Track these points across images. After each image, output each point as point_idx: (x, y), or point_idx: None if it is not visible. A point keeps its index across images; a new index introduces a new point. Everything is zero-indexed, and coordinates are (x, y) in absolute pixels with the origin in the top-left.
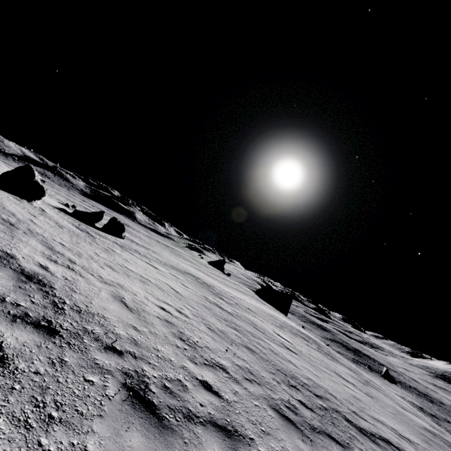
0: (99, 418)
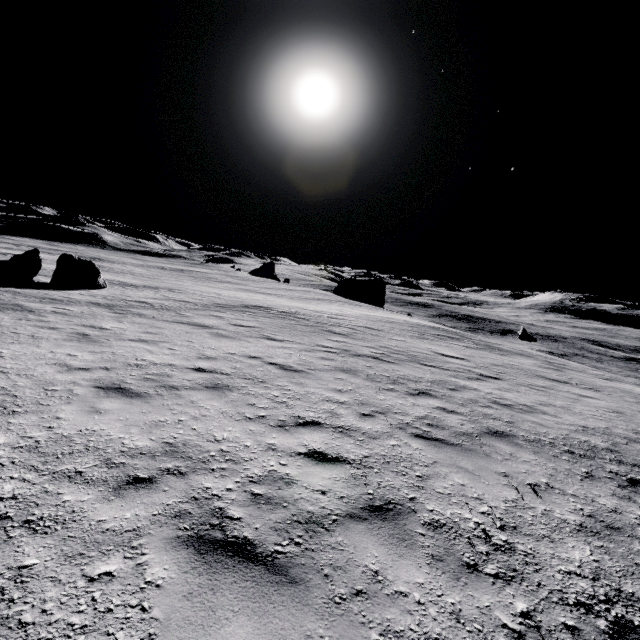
0: None
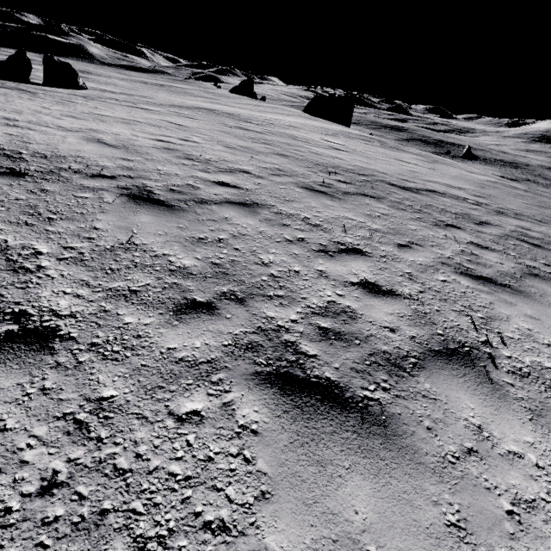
0: (102, 213)
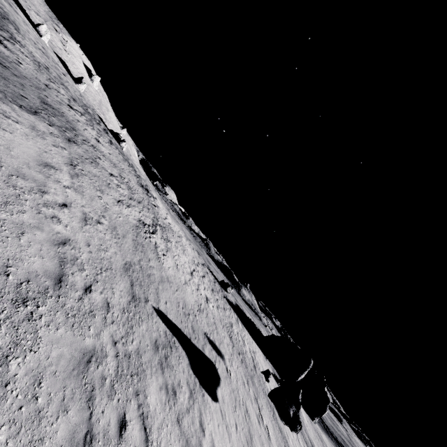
0: None
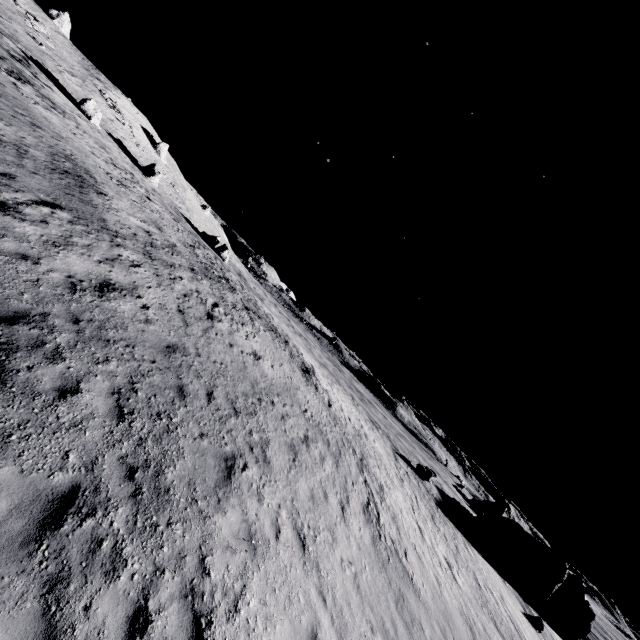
0: None
